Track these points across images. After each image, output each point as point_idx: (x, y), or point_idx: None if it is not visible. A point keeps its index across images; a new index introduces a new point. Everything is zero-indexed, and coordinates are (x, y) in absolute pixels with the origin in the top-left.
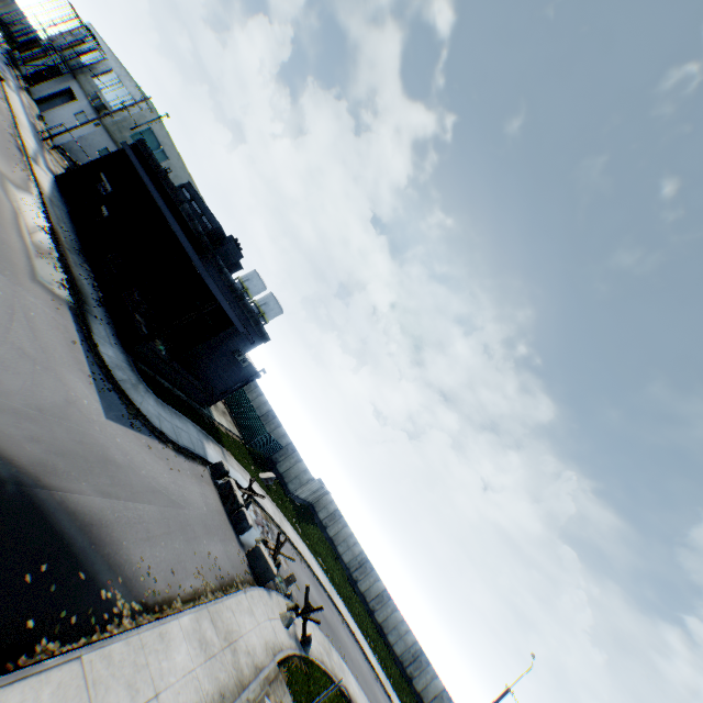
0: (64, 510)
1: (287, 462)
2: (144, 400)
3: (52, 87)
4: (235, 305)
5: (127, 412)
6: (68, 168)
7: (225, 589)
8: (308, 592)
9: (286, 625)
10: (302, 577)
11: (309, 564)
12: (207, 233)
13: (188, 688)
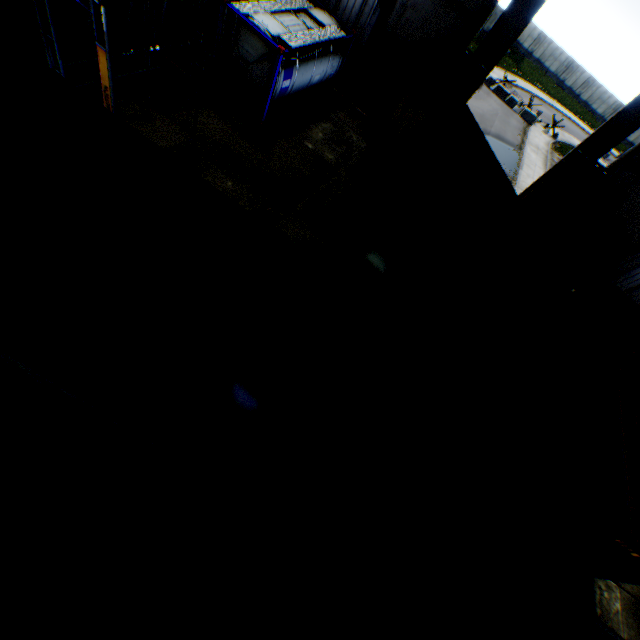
0: (494, 138)
1: None
2: None
3: None
4: None
5: None
6: None
7: (524, 134)
8: (553, 118)
9: (545, 135)
10: (536, 107)
11: (536, 96)
12: None
13: (538, 162)
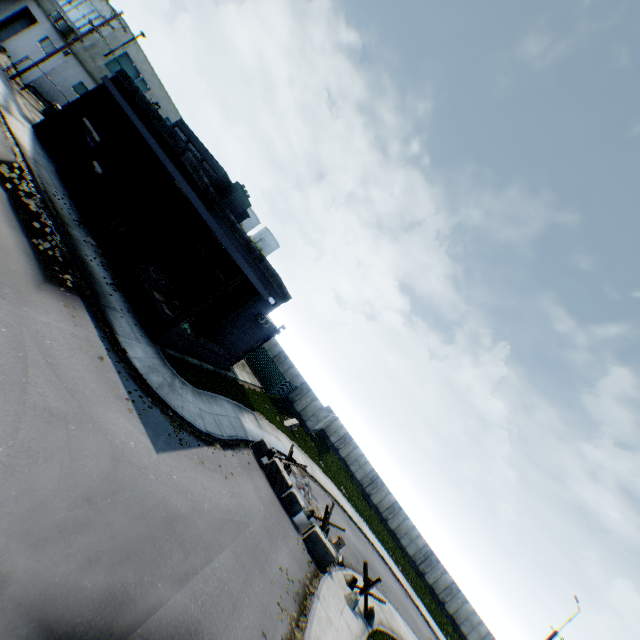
0: None
1: (303, 401)
2: (183, 400)
3: (6, 8)
4: (255, 268)
5: (172, 427)
6: (44, 111)
7: (303, 606)
8: (366, 568)
9: (352, 608)
10: (340, 523)
11: (339, 503)
12: (211, 182)
13: None
